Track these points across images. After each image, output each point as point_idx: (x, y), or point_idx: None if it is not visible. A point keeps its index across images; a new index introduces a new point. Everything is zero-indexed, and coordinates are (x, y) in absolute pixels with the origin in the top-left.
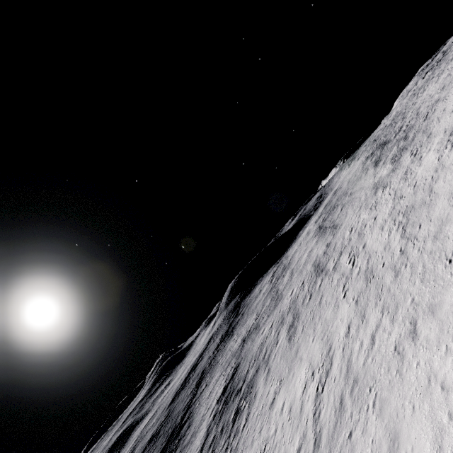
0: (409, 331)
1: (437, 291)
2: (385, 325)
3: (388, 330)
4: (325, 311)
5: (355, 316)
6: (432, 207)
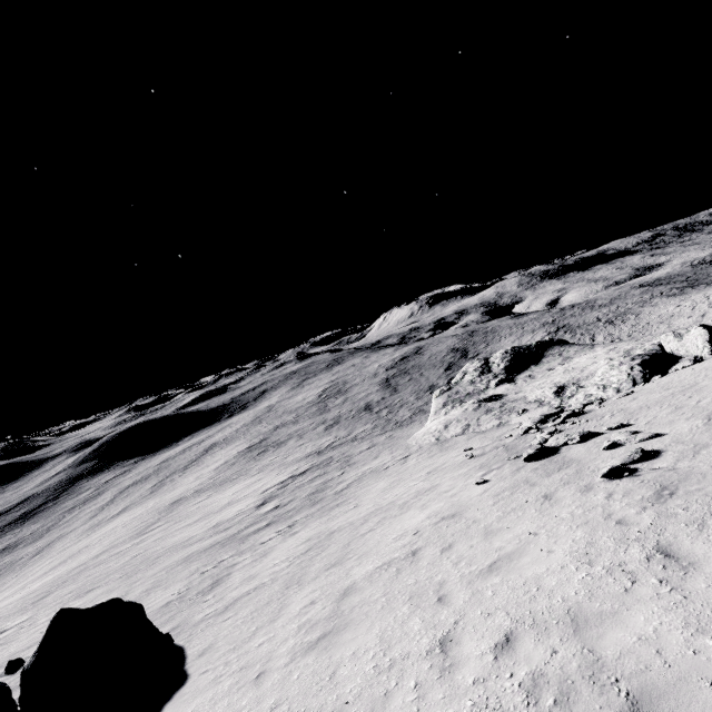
0: None
1: None
2: None
3: None
4: None
5: None
6: None
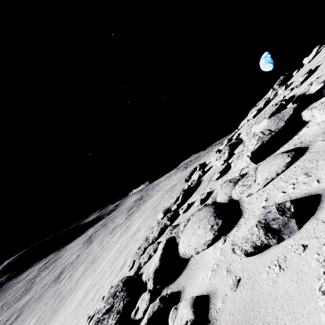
0: None
1: None
2: None
3: None
4: (29, 318)
5: None
6: (92, 267)
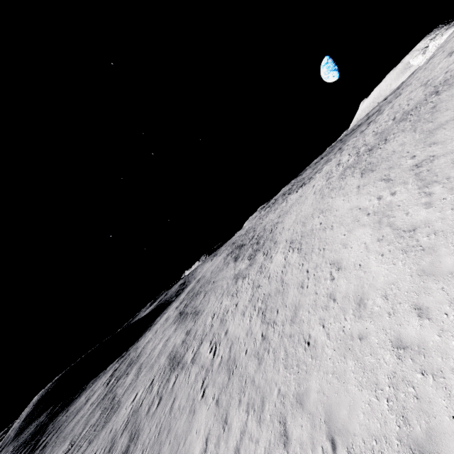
0: (279, 434)
1: (302, 377)
2: (251, 429)
3: (256, 437)
4: (177, 420)
5: (215, 422)
6: (285, 294)
